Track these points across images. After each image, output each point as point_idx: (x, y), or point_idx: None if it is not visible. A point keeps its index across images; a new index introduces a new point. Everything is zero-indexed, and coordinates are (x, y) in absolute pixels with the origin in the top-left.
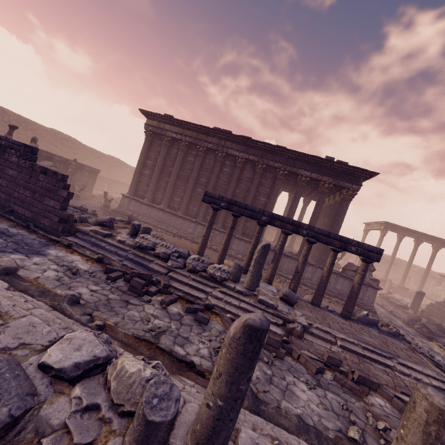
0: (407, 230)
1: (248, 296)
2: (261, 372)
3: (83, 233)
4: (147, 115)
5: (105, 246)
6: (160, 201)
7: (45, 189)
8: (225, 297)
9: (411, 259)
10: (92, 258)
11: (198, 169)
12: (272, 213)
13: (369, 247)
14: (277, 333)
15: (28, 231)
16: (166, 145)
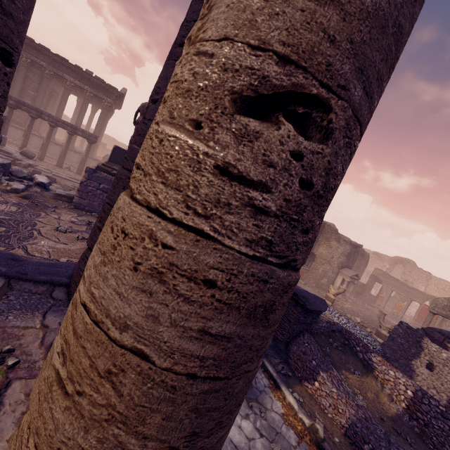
0: None
1: None
2: None
3: None
4: None
5: None
6: None
7: None
8: None
9: None
10: None
11: None
12: (18, 100)
13: (90, 134)
14: None
15: None
16: None
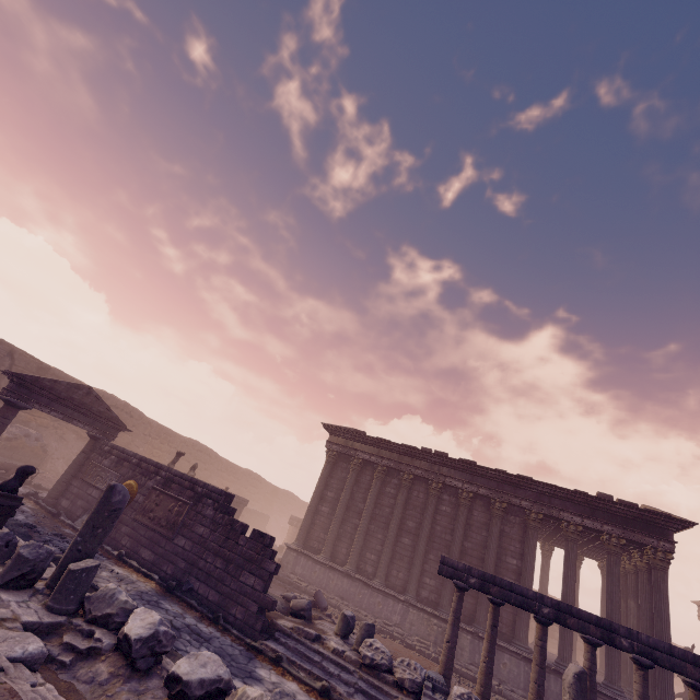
0: None
1: None
2: None
3: (283, 632)
4: (331, 431)
5: (320, 661)
6: (343, 559)
7: (245, 557)
8: None
9: None
10: (314, 687)
11: (402, 506)
12: (557, 601)
13: None
14: None
15: (218, 629)
16: (355, 470)
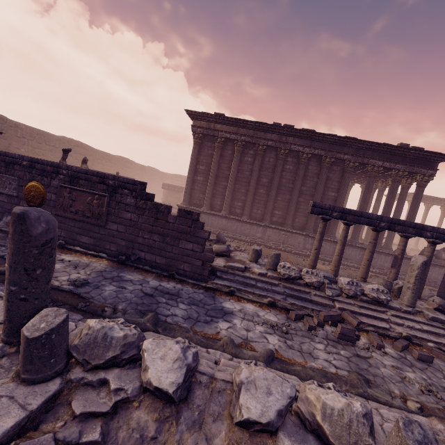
0: (435, 199)
1: (415, 314)
2: None
3: (221, 271)
4: (194, 116)
5: (256, 284)
6: (219, 208)
7: (178, 231)
8: (404, 322)
9: (440, 226)
10: (263, 303)
11: (258, 169)
12: (391, 219)
13: None
14: None
15: (177, 282)
16: (219, 147)
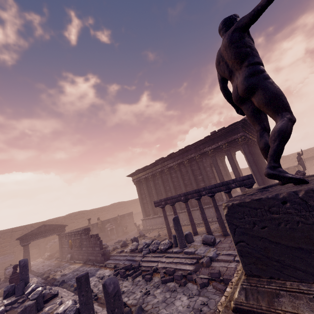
0: None
1: (181, 252)
2: (163, 297)
3: (112, 256)
4: (131, 176)
5: (119, 258)
6: (157, 212)
7: (94, 244)
8: (166, 260)
9: None
10: (112, 267)
11: (162, 184)
12: (184, 193)
13: (240, 178)
14: (189, 270)
15: (94, 266)
16: (144, 183)
